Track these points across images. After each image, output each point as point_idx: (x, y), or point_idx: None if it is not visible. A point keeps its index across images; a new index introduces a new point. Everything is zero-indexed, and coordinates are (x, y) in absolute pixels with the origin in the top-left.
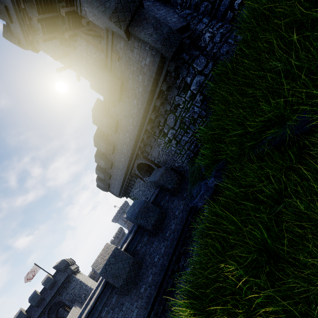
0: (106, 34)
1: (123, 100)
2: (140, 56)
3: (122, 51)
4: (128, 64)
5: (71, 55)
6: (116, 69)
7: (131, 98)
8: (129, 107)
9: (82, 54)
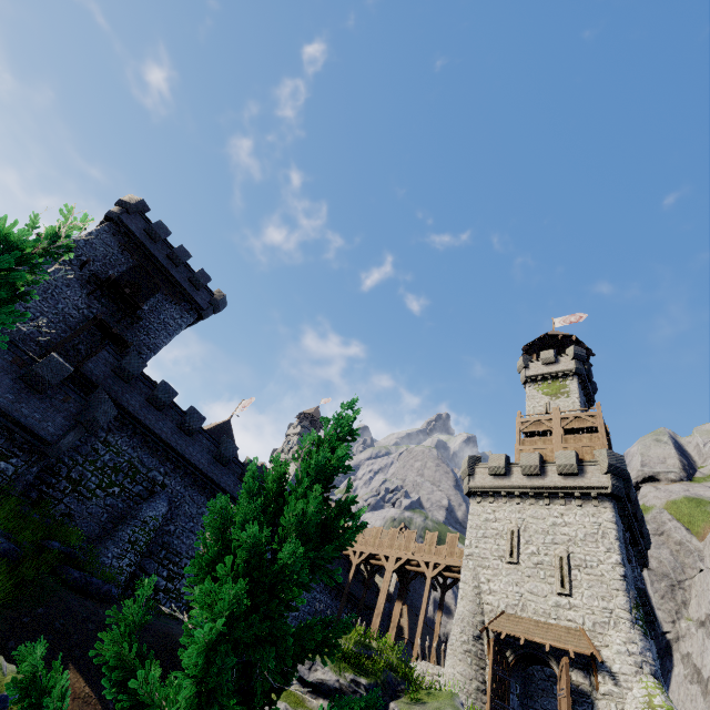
0: (86, 399)
1: (19, 382)
2: (57, 424)
3: (69, 408)
4: (56, 408)
5: (78, 271)
6: (56, 392)
7: (19, 394)
8: (6, 385)
9: (71, 290)
